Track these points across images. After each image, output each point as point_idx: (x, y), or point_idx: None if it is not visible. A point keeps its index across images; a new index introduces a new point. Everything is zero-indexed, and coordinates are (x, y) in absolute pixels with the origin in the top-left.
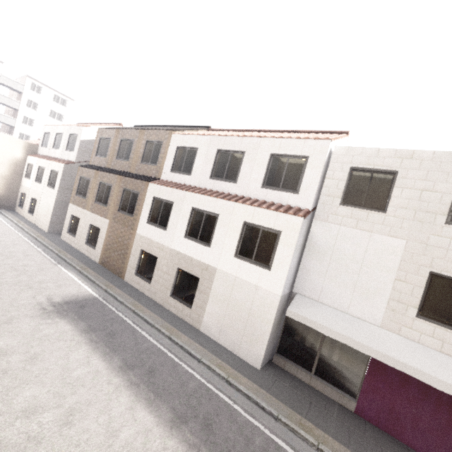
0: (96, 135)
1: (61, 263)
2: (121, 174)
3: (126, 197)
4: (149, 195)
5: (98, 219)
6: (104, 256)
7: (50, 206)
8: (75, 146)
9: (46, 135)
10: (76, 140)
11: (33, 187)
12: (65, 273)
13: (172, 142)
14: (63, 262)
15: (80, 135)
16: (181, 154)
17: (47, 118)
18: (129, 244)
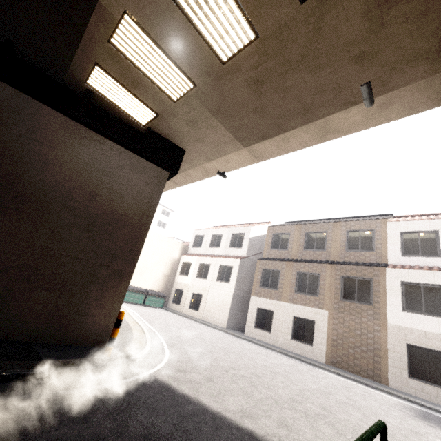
0: (266, 232)
1: (303, 363)
2: (330, 263)
3: (347, 284)
4: (392, 280)
5: (307, 311)
6: (335, 354)
7: (226, 300)
8: (244, 243)
9: (198, 237)
10: (244, 238)
11: (194, 283)
12: (332, 375)
13: (390, 228)
14: (301, 361)
15: (248, 233)
16: (410, 238)
17: (155, 226)
18: (379, 337)
